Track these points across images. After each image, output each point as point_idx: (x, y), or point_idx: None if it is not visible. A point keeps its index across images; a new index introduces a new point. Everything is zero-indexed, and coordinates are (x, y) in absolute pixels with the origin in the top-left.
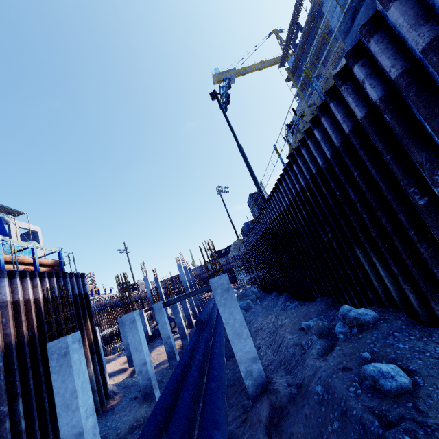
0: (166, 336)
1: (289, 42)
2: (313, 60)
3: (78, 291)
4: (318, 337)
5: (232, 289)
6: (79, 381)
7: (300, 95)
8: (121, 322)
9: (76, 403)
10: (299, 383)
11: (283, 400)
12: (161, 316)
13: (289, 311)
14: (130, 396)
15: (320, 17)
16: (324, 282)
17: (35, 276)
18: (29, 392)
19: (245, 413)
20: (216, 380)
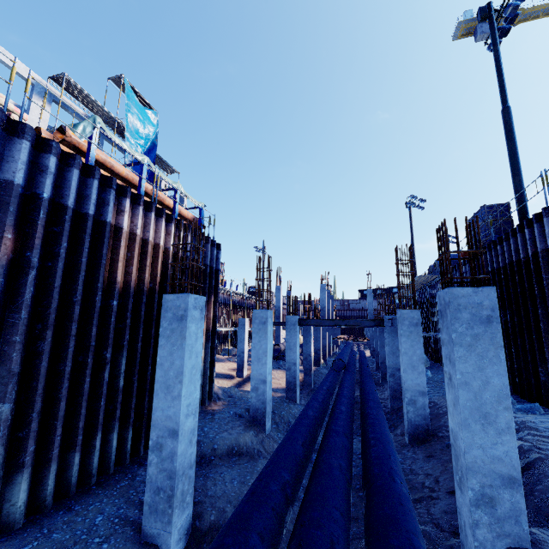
0: (291, 361)
1: None
2: None
3: (210, 263)
4: None
5: (498, 323)
6: (189, 362)
7: None
8: (242, 323)
9: (179, 389)
10: None
11: None
12: (292, 334)
13: (521, 412)
14: (235, 410)
15: None
16: None
17: (171, 220)
18: (135, 349)
19: None
20: (393, 467)
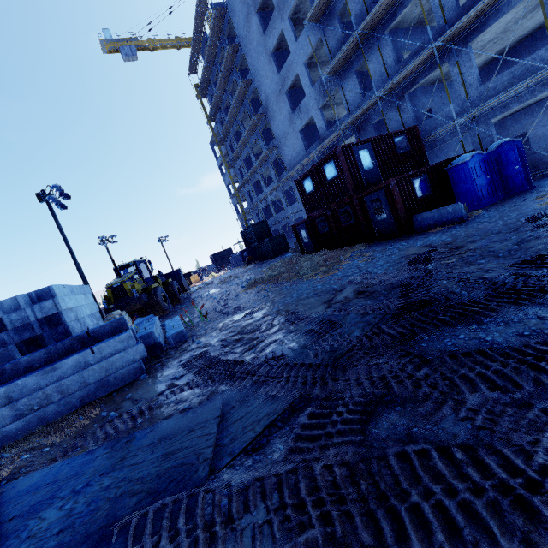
0: None
1: (198, 49)
2: (220, 93)
3: None
4: None
5: None
6: None
7: (213, 121)
8: None
9: None
10: None
11: None
12: None
13: None
14: None
15: (224, 46)
16: None
17: None
18: None
19: None
20: None
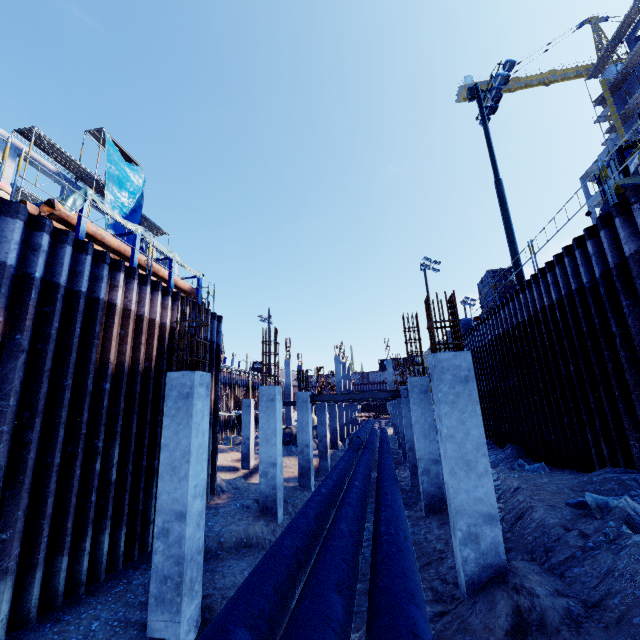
0: (304, 442)
1: (624, 31)
2: None
3: (210, 337)
4: (632, 531)
5: (473, 382)
6: (196, 441)
7: (615, 130)
8: (246, 405)
9: (186, 470)
10: (588, 598)
11: (549, 615)
12: (304, 412)
13: (528, 472)
14: (242, 502)
15: None
16: (637, 441)
17: (167, 293)
18: (129, 436)
19: (440, 604)
20: (399, 526)
